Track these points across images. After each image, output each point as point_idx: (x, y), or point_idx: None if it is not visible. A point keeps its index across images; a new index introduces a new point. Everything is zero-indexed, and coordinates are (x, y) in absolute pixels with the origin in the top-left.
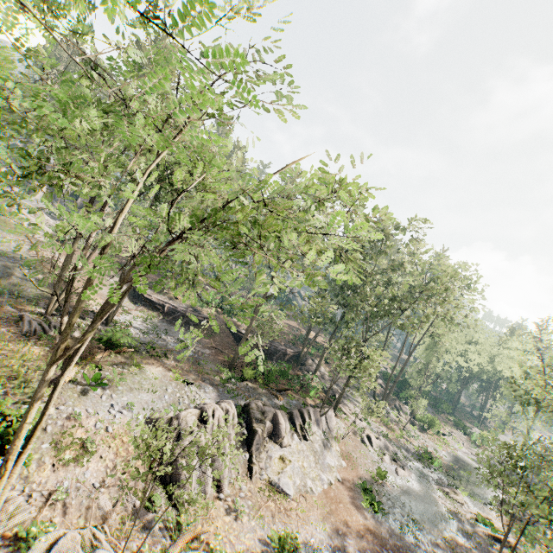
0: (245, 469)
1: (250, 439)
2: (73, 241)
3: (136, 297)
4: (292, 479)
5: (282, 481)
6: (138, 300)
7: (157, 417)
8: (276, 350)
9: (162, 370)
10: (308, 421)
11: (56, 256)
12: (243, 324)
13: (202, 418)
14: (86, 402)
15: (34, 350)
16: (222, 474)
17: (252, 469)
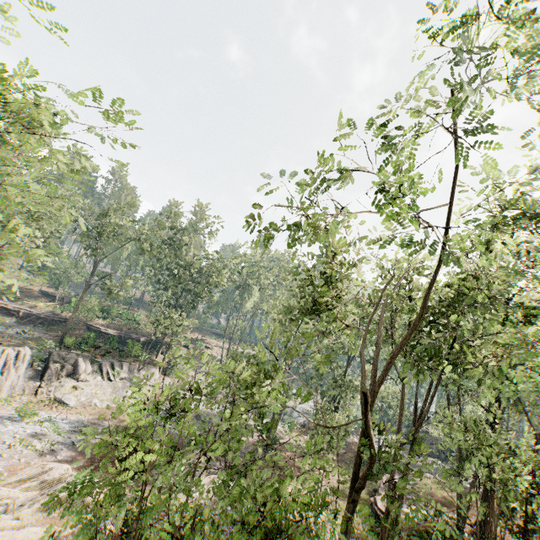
0: (34, 391)
1: (44, 373)
2: None
3: None
4: (78, 397)
5: (66, 397)
6: None
7: None
8: (130, 338)
9: None
10: (119, 370)
11: None
12: (102, 322)
13: None
14: None
15: None
16: (2, 387)
17: (38, 390)
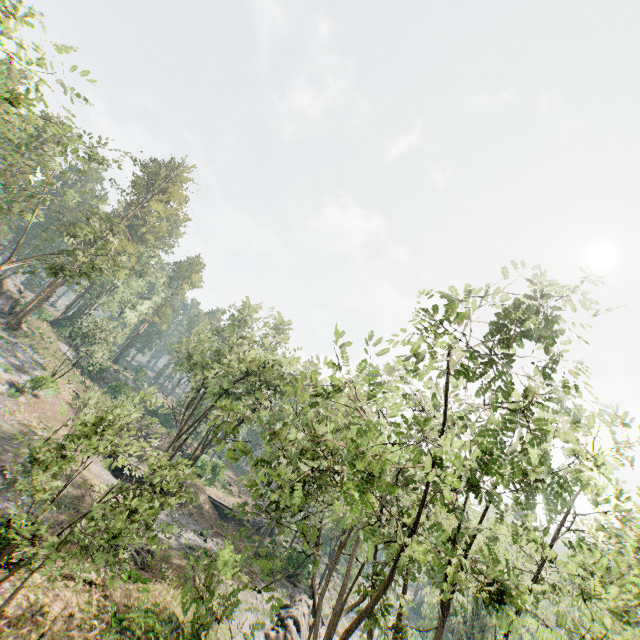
0: None
1: None
2: (169, 447)
3: (117, 469)
4: None
5: None
6: (122, 474)
7: (275, 635)
8: (255, 522)
9: (230, 579)
10: None
11: (26, 416)
12: (222, 494)
13: (295, 626)
14: (236, 635)
15: (168, 588)
16: None
17: None
